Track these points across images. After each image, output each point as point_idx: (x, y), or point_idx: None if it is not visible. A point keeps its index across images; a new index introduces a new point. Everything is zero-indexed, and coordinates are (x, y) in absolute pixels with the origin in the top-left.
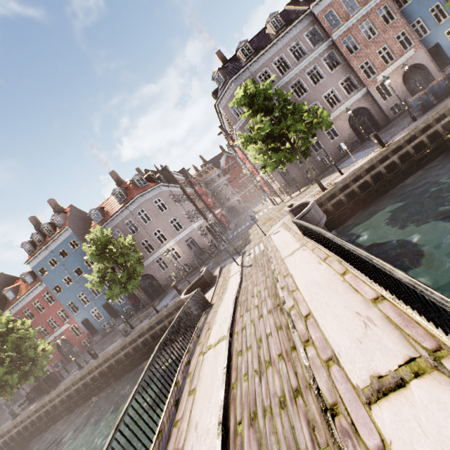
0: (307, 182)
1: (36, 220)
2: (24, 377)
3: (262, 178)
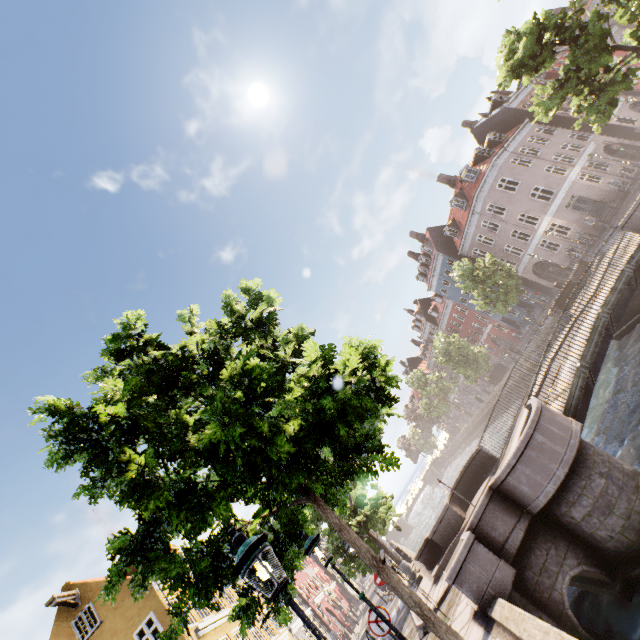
0: None
1: (412, 254)
2: (476, 371)
3: None
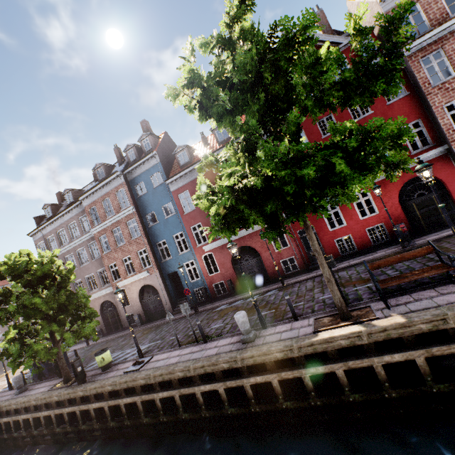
0: None
1: None
2: None
3: None
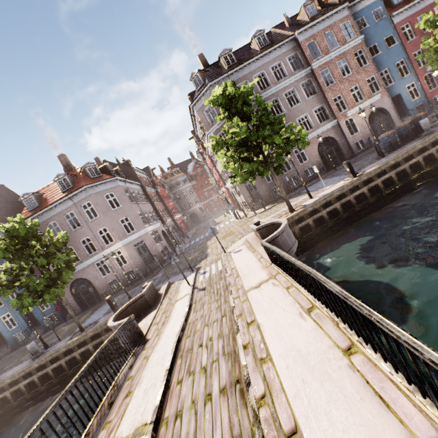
0: (273, 200)
1: None
2: None
3: (228, 190)
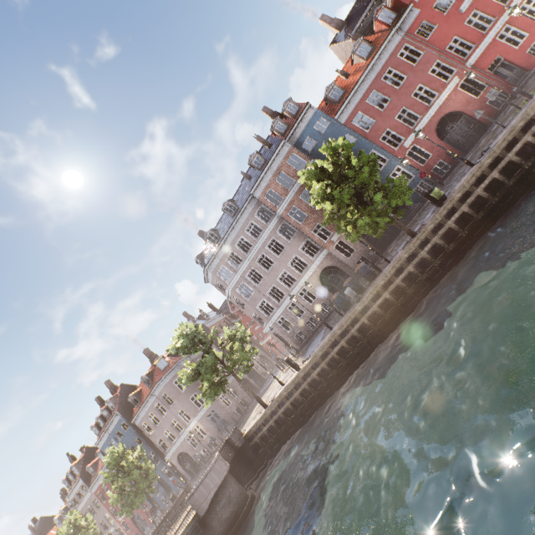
0: (300, 348)
1: (101, 399)
2: None
3: None
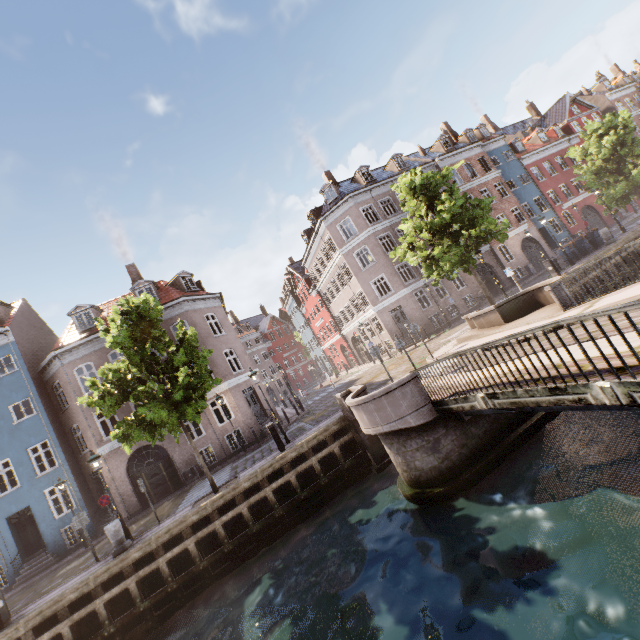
0: (431, 332)
1: None
2: None
3: (344, 338)
